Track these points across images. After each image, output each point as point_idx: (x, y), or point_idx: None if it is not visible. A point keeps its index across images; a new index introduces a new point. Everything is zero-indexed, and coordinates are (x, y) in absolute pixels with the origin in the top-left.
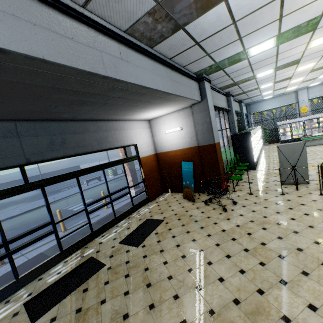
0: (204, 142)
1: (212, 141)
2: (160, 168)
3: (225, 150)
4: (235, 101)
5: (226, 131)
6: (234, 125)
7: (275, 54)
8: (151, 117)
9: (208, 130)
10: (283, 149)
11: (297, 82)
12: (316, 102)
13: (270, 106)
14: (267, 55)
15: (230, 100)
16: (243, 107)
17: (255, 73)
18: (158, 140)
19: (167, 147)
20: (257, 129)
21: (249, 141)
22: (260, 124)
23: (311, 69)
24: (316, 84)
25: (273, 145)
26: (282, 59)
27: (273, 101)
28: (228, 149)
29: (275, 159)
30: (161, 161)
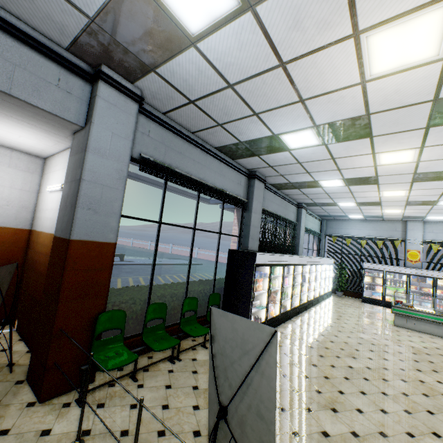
0: (61, 228)
1: (68, 231)
2: (25, 264)
3: (189, 273)
4: (283, 199)
5: (219, 239)
6: (249, 234)
7: (276, 61)
8: (29, 149)
9: (72, 200)
10: (223, 324)
11: (397, 199)
12: (437, 250)
13: (359, 232)
14: (249, 52)
15: (253, 186)
16: (303, 215)
17: (273, 130)
18: (41, 202)
19: (43, 221)
20: (311, 259)
21: (249, 273)
22: (338, 256)
23: (414, 171)
24: (440, 218)
25: (349, 299)
26: (313, 96)
27: (365, 226)
28: (214, 275)
29: (314, 332)
30: (29, 249)
